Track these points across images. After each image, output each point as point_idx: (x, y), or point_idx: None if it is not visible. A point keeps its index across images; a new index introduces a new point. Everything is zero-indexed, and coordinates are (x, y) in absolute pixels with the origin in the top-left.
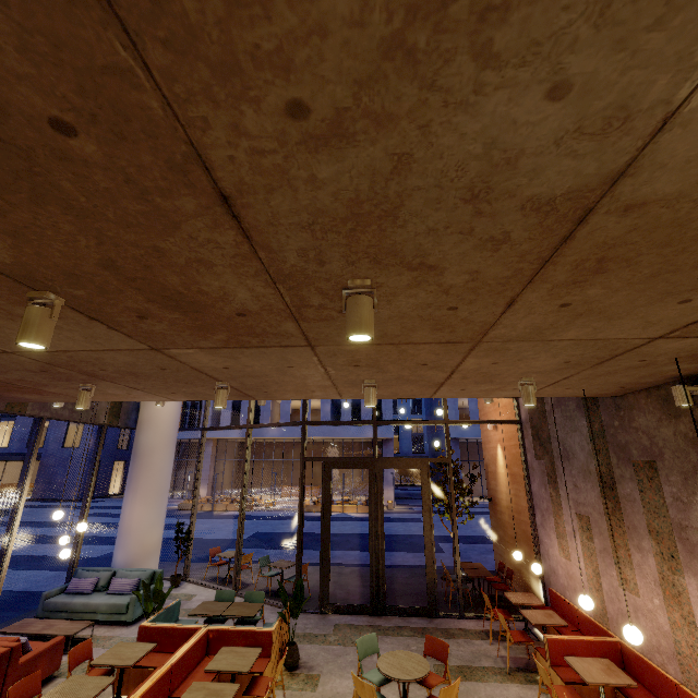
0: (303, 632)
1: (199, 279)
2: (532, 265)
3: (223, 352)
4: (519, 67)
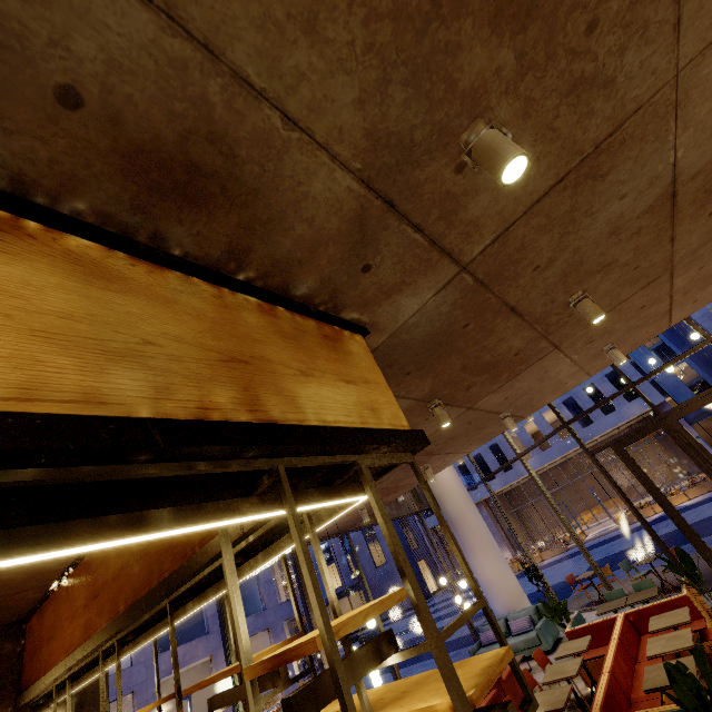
0: None
1: (498, 349)
2: (666, 222)
3: (505, 387)
4: (604, 206)
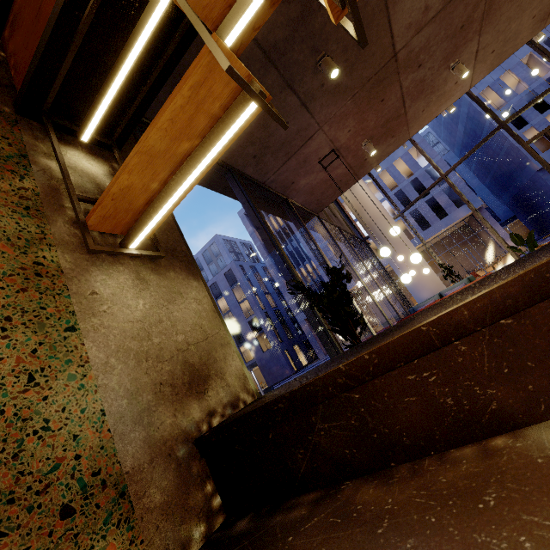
0: None
1: None
2: None
3: None
4: None
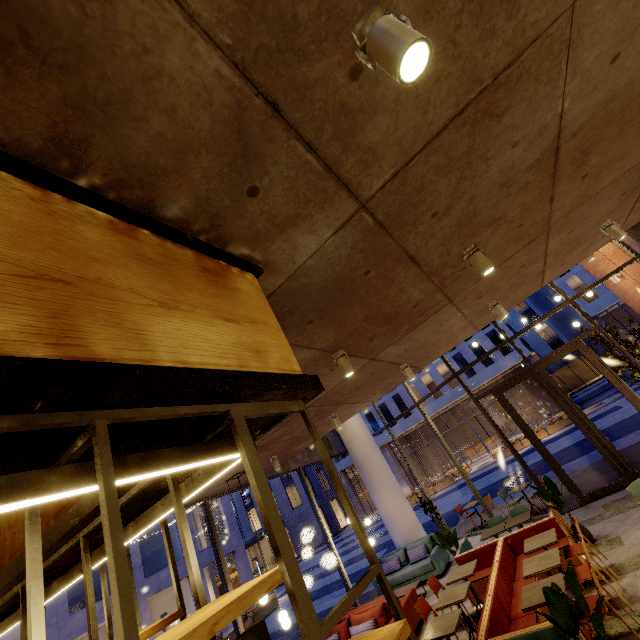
0: (578, 521)
1: (398, 300)
2: (548, 180)
3: (404, 339)
4: (498, 153)
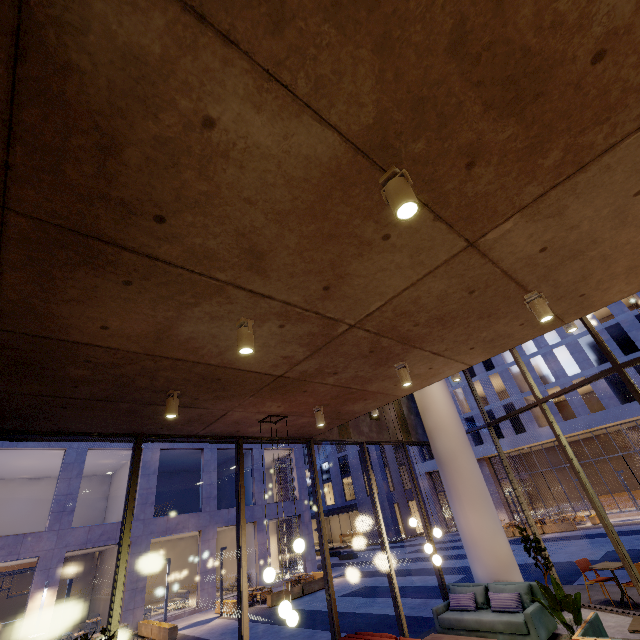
0: None
1: None
2: None
3: (547, 205)
4: None
